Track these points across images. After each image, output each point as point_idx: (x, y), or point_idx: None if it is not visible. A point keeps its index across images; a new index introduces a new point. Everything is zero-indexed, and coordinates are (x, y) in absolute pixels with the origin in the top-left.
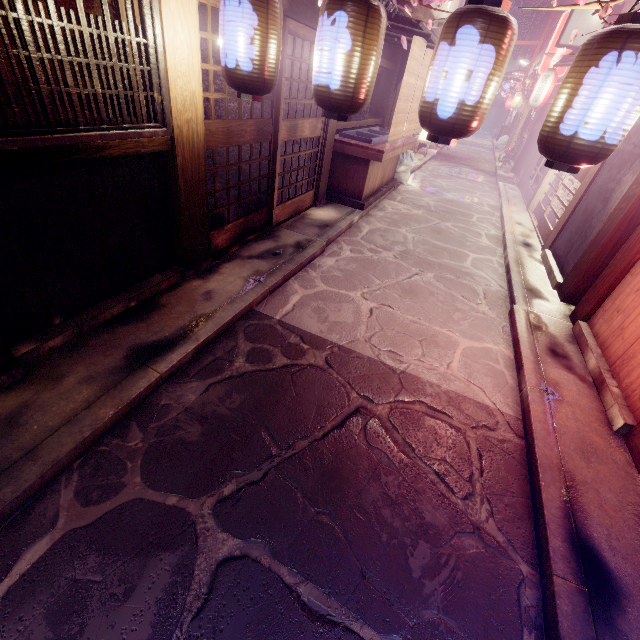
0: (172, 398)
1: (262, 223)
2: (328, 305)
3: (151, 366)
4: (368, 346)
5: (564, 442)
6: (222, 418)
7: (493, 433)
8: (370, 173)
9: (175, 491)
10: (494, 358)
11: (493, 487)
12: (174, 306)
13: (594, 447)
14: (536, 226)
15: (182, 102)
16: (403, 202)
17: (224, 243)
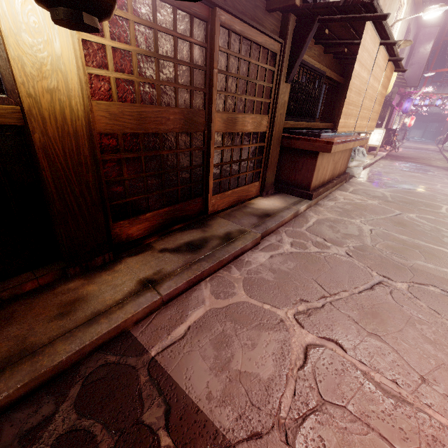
0: None
1: (196, 212)
2: (239, 332)
3: None
4: None
5: None
6: None
7: None
8: (319, 165)
9: None
10: None
11: None
12: (9, 324)
13: None
14: None
15: (35, 65)
16: (356, 193)
17: (141, 233)
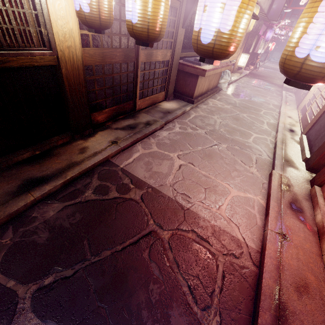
0: (40, 212)
1: (130, 109)
2: (154, 160)
3: (31, 192)
4: (171, 189)
5: (285, 277)
6: (64, 229)
7: (237, 260)
8: (199, 83)
9: (15, 277)
10: (252, 205)
11: (226, 303)
12: (60, 155)
13: (307, 284)
14: (300, 119)
15: (63, 35)
16: (220, 100)
17: (103, 119)
